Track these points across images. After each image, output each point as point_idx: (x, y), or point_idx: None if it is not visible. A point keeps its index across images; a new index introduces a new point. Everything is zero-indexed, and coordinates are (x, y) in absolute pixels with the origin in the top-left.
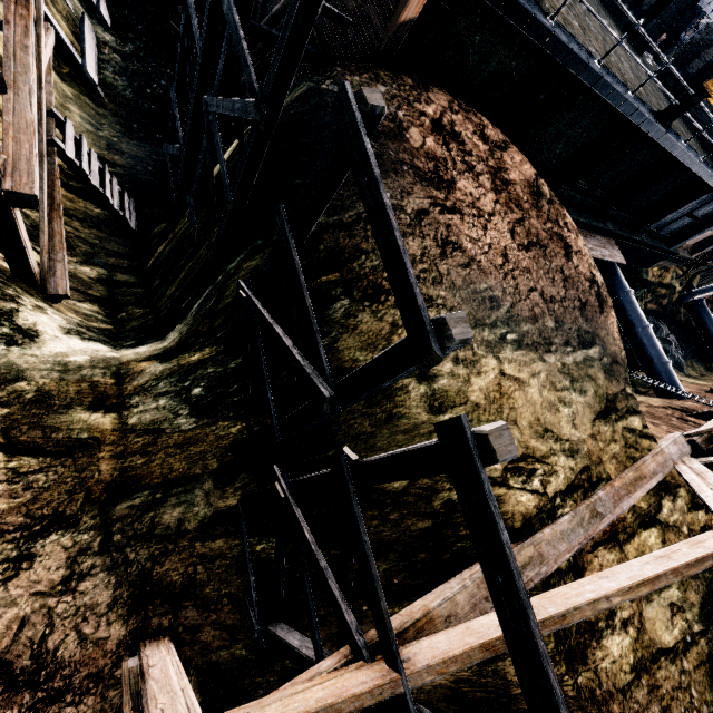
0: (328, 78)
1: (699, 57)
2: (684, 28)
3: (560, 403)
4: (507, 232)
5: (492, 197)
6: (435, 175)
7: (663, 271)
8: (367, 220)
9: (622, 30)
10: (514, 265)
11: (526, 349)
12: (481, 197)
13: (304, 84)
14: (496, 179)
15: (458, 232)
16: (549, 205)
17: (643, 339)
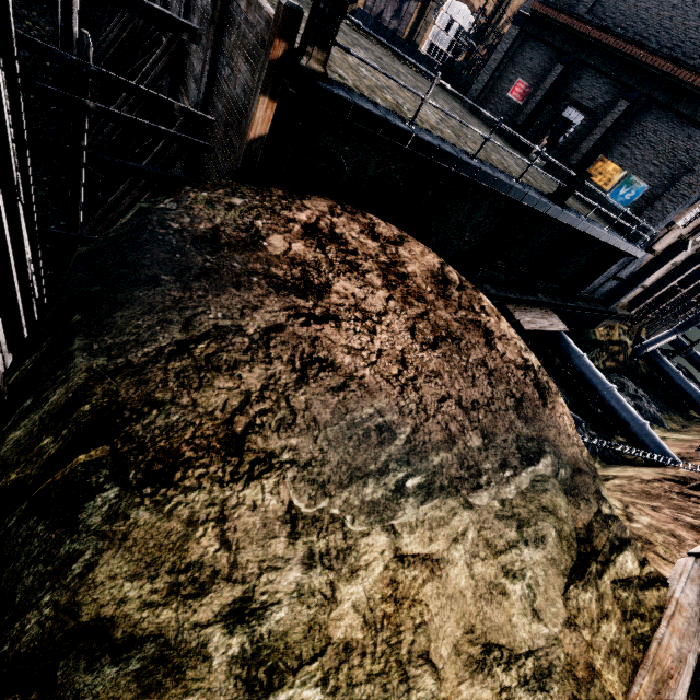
0: (168, 197)
1: (576, 151)
2: (559, 135)
3: (507, 577)
4: (405, 331)
5: (384, 294)
6: (300, 281)
7: (609, 329)
8: (171, 355)
9: (506, 140)
10: (415, 371)
11: (440, 495)
12: (368, 296)
13: (137, 205)
14: (389, 275)
15: (330, 344)
16: (460, 291)
17: (611, 402)
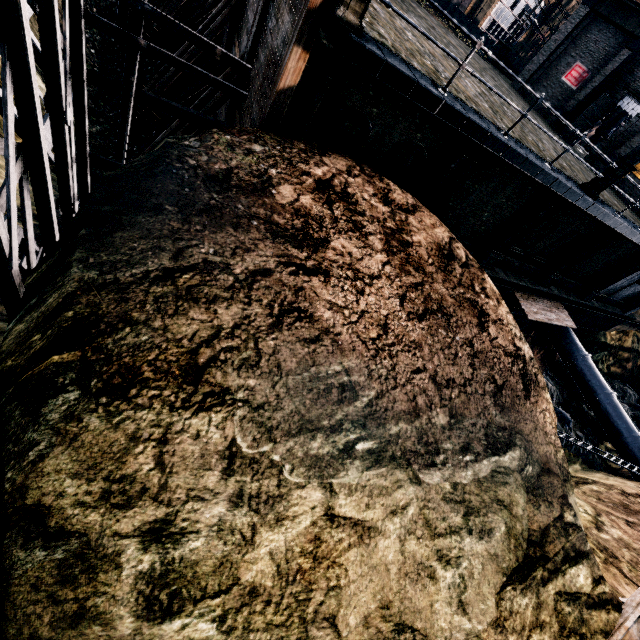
0: (194, 136)
1: (625, 144)
2: (611, 127)
3: (439, 562)
4: (394, 297)
5: (382, 258)
6: (300, 232)
7: (622, 334)
8: (155, 279)
9: (550, 125)
10: (395, 338)
11: (389, 464)
12: (365, 258)
13: (164, 139)
14: (392, 240)
15: (314, 297)
16: (463, 269)
17: (607, 407)
